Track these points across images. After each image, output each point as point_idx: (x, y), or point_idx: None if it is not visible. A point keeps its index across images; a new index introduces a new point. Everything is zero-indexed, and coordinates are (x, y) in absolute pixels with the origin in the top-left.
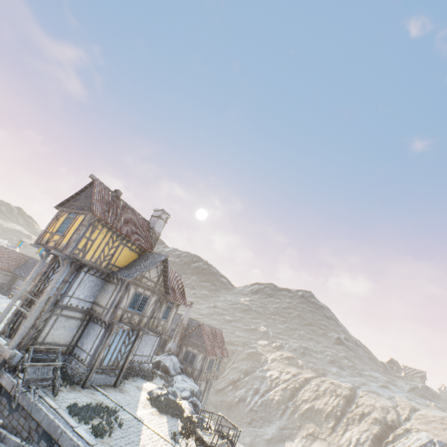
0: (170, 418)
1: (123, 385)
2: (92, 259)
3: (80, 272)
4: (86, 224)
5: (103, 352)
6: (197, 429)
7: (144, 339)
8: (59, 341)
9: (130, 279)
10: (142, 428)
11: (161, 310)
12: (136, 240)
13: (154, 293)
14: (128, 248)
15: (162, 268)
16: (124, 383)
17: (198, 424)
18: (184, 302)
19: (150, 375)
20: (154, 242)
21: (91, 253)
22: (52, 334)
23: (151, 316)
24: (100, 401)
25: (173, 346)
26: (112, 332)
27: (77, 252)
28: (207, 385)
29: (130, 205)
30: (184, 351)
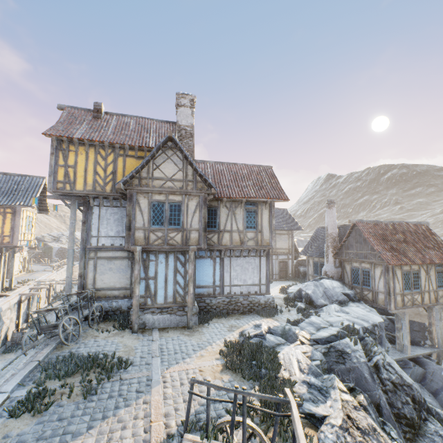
0: (236, 380)
1: (207, 325)
2: (87, 188)
3: (91, 207)
4: (52, 152)
5: (137, 287)
6: (184, 438)
7: (237, 264)
8: (115, 285)
9: (117, 185)
10: (133, 401)
11: (237, 219)
12: (135, 143)
13: (189, 196)
14: (134, 159)
15: (182, 157)
16: (209, 323)
17: (191, 423)
18: (275, 197)
19: (276, 309)
20: (190, 141)
21: (80, 181)
22: (100, 279)
23: (202, 228)
24: (130, 349)
25: (328, 268)
26: (135, 260)
27: (61, 186)
28: (432, 316)
29: (130, 115)
30: (348, 271)
